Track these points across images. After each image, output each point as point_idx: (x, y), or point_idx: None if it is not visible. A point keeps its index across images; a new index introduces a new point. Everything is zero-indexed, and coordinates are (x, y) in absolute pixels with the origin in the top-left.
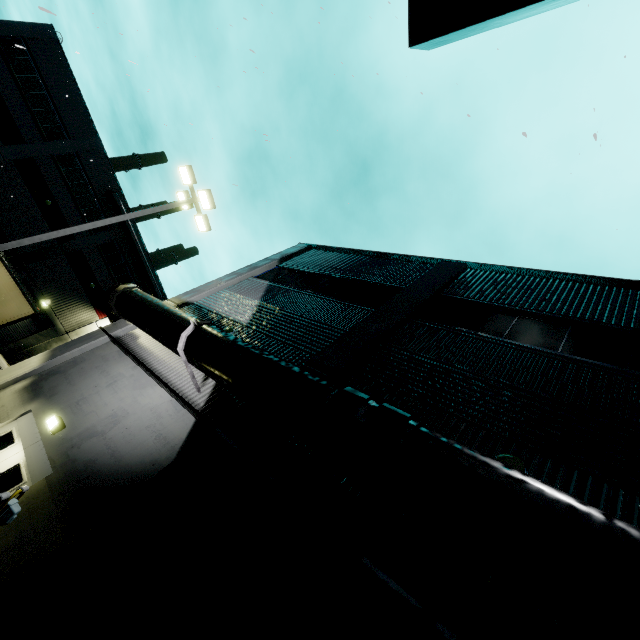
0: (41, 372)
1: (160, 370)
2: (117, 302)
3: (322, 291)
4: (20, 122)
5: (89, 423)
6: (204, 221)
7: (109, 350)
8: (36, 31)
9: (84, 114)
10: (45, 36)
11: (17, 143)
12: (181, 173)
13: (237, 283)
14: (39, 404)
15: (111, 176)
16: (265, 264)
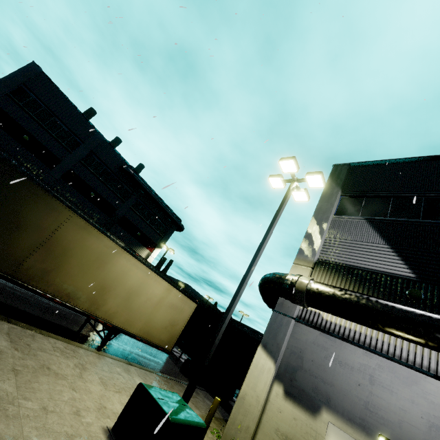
0: (278, 371)
1: (402, 355)
2: (308, 301)
3: (437, 216)
4: (51, 148)
5: (419, 439)
6: (306, 194)
7: (310, 334)
8: (27, 73)
9: (82, 120)
10: (34, 73)
11: (57, 164)
12: (282, 165)
13: (330, 226)
14: (329, 414)
15: (117, 156)
16: (335, 199)
